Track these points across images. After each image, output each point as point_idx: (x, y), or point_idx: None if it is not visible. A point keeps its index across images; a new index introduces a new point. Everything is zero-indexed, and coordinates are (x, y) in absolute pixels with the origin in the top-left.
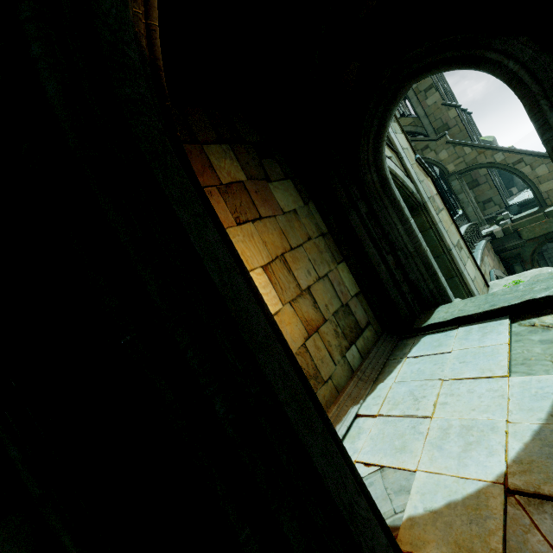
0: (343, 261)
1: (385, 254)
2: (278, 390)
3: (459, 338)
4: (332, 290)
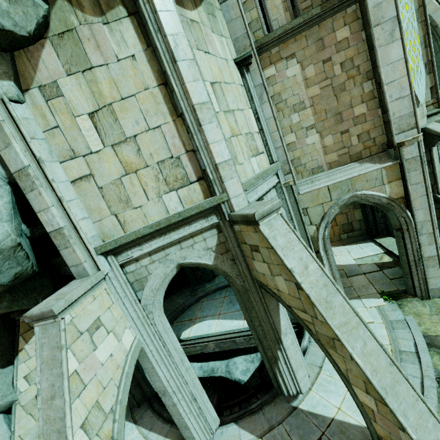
0: (359, 208)
1: (376, 213)
2: None
3: (371, 248)
4: (346, 217)
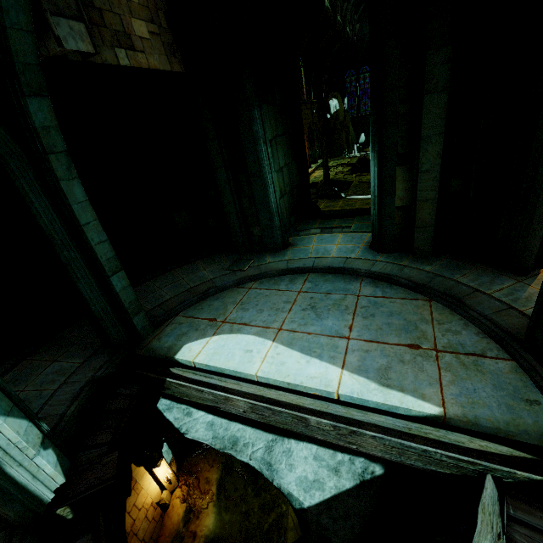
0: None
1: None
2: (542, 191)
3: None
4: None
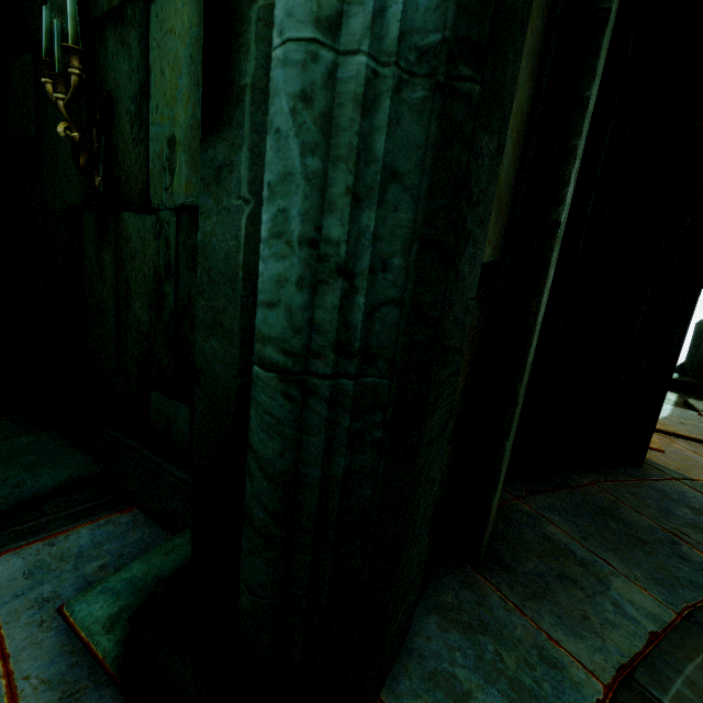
0: None
1: None
2: None
3: None
4: None
